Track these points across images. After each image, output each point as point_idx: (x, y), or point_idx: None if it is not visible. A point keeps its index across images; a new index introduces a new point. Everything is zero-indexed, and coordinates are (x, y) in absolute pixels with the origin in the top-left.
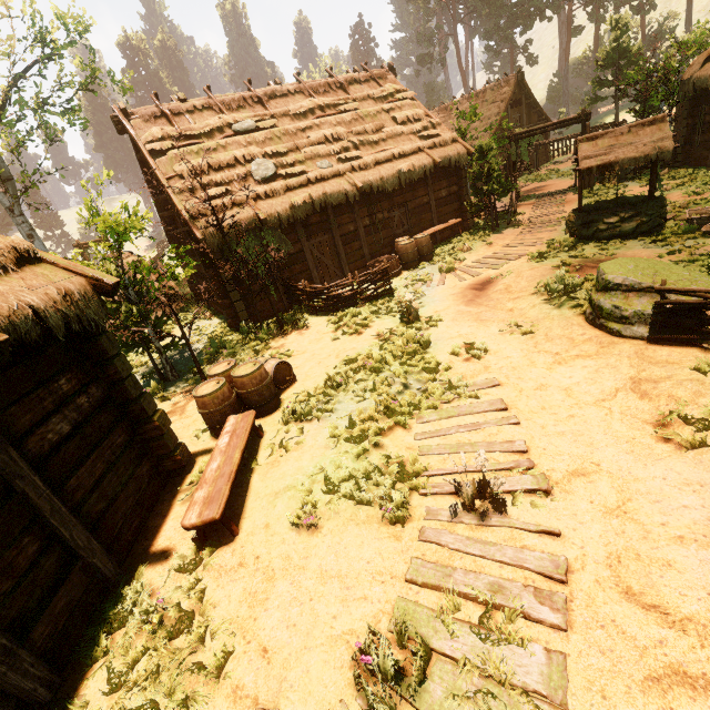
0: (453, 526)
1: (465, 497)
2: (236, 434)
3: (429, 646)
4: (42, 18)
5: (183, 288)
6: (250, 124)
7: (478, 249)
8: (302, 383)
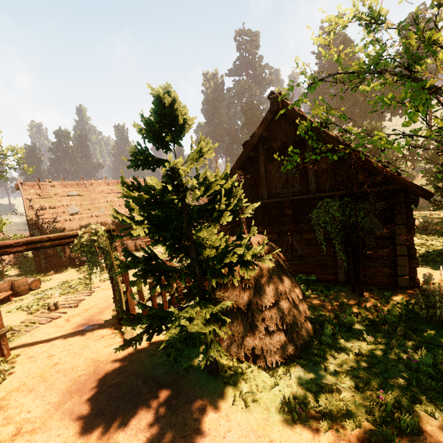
0: (44, 314)
1: (50, 306)
2: (0, 296)
3: (13, 329)
4: (2, 147)
5: (31, 253)
6: (75, 193)
7: (160, 248)
8: (43, 288)
